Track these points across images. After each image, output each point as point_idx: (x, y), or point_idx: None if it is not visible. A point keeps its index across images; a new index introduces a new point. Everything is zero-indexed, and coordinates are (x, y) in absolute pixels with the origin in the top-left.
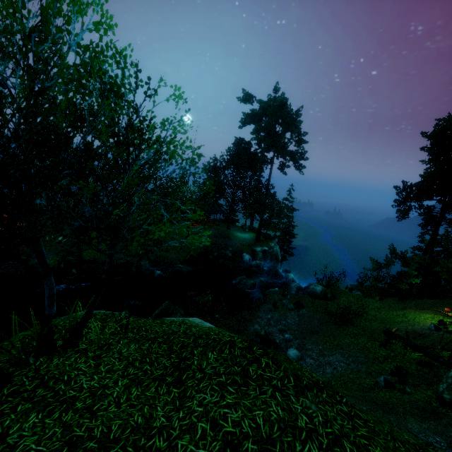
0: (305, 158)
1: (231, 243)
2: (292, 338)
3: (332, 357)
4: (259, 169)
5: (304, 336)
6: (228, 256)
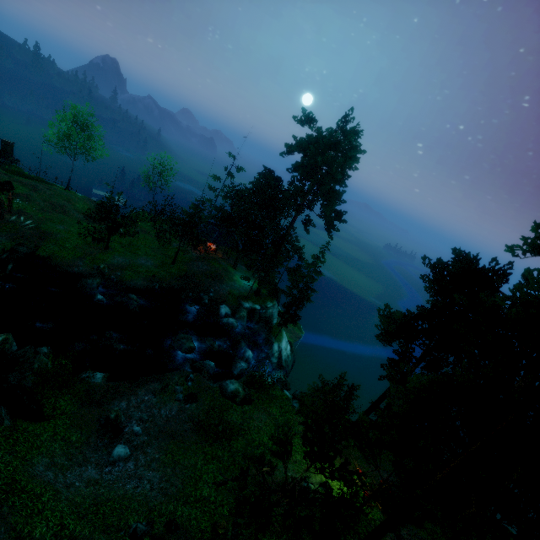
0: (343, 220)
1: (218, 287)
2: (140, 433)
3: (153, 473)
4: (279, 215)
5: (159, 436)
6: (203, 301)
